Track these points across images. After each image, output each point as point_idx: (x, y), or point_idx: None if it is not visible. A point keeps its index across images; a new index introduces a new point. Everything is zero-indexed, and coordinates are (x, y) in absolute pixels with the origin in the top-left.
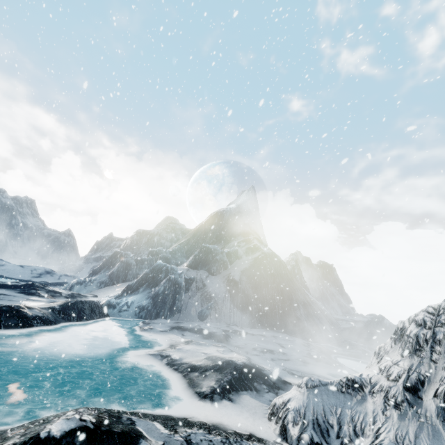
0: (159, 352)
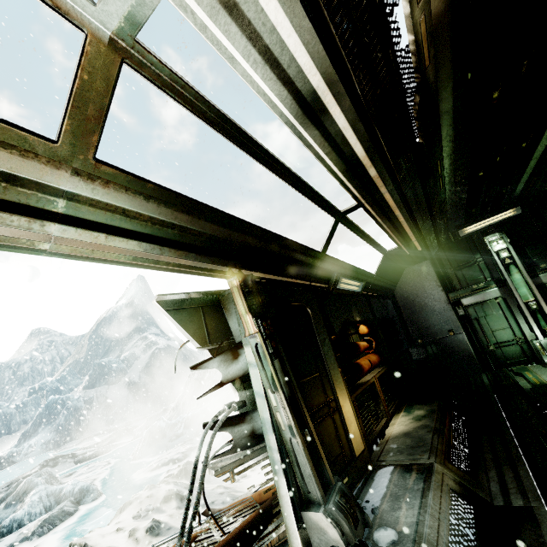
0: (76, 449)
